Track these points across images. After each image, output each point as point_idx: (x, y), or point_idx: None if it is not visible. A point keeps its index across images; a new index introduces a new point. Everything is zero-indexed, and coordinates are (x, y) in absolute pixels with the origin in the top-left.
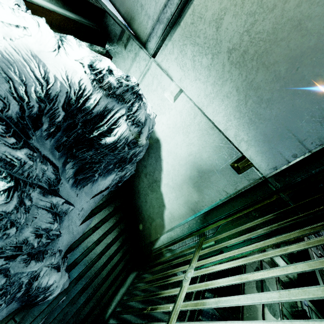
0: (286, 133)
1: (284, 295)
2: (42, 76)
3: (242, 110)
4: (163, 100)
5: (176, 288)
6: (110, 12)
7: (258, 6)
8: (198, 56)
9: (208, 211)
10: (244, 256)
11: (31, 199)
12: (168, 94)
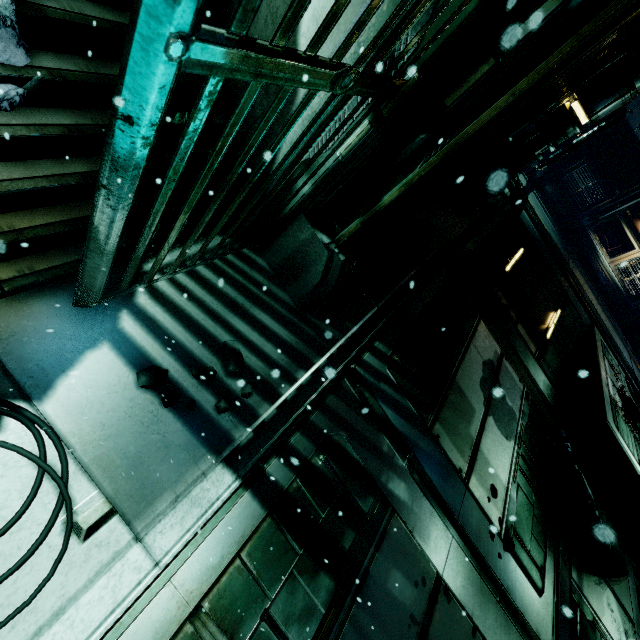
0: None
1: None
2: None
3: None
4: None
5: None
6: None
7: None
8: None
9: None
10: (470, 335)
11: None
12: None
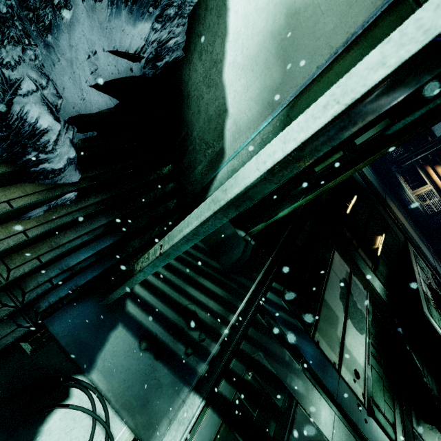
0: None
1: None
2: None
3: None
4: None
5: None
6: None
7: None
8: None
9: (295, 99)
10: (329, 263)
11: None
12: None
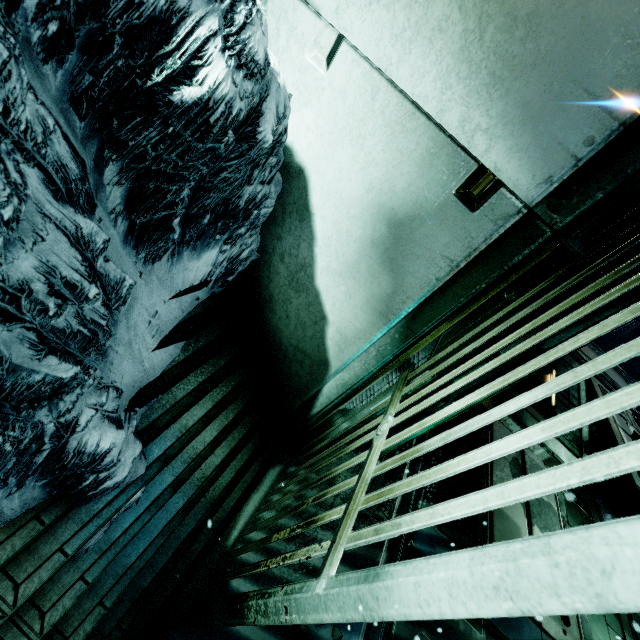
0: (571, 92)
1: (584, 371)
2: None
3: (474, 56)
4: (303, 72)
5: (362, 454)
6: None
7: None
8: None
9: (414, 310)
10: (489, 440)
11: (21, 174)
12: (313, 55)
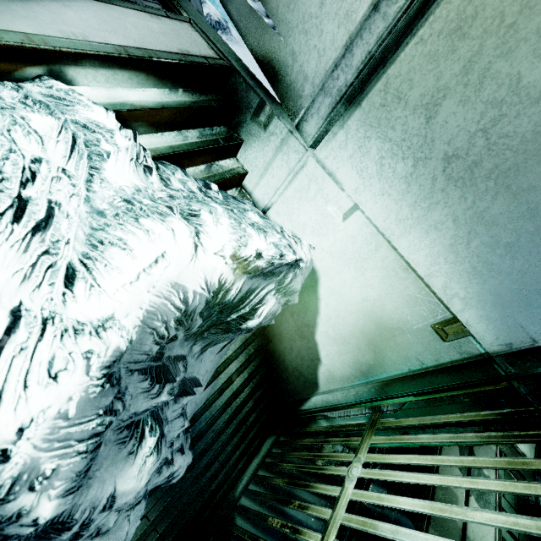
0: (536, 300)
1: None
2: (181, 300)
3: (461, 252)
4: (325, 216)
5: (336, 487)
6: (240, 66)
7: (510, 92)
8: (390, 159)
9: (388, 380)
10: None
11: (167, 421)
12: (333, 209)
